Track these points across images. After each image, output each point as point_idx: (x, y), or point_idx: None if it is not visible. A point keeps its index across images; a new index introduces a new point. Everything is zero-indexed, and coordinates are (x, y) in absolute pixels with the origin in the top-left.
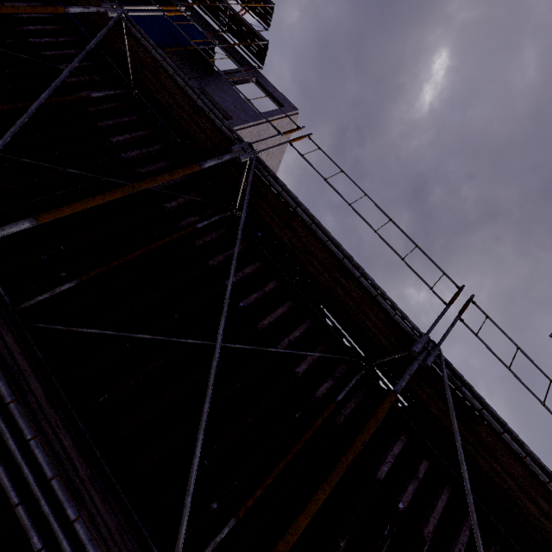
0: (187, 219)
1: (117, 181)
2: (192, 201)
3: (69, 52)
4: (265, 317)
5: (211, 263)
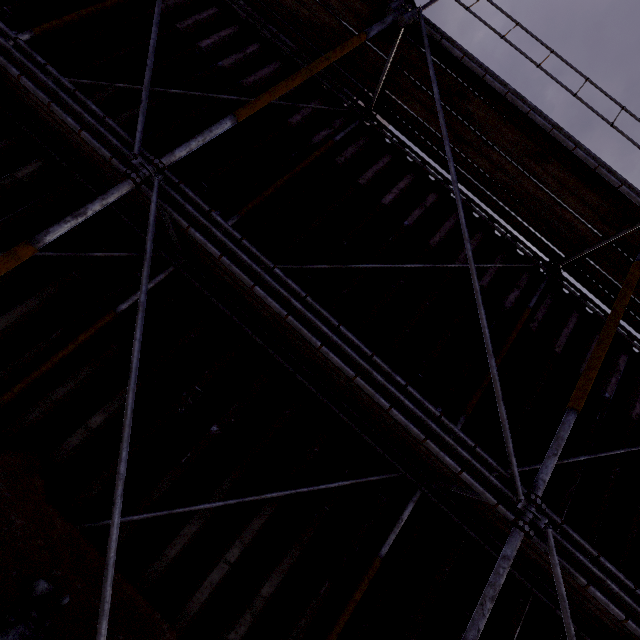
0: (509, 297)
1: (424, 266)
2: (499, 268)
3: (267, 70)
4: (633, 405)
5: (558, 350)
